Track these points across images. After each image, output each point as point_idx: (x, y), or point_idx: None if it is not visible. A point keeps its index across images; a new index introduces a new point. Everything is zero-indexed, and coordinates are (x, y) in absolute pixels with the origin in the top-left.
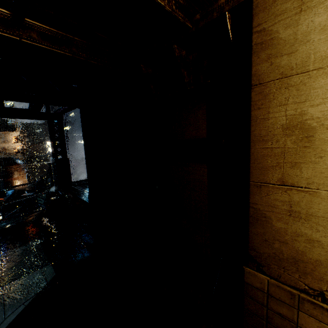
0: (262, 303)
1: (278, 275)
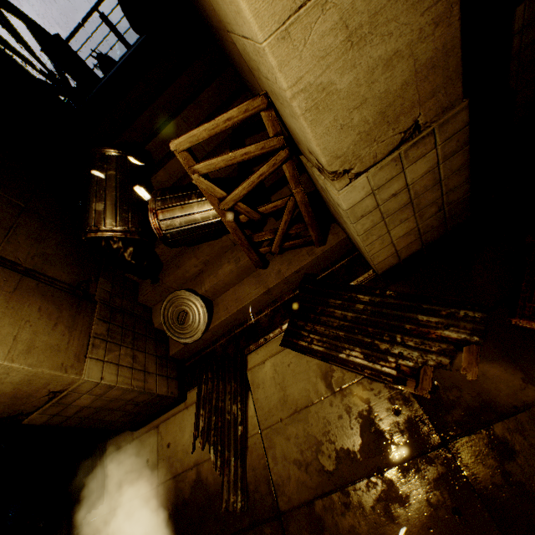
0: (67, 418)
1: (34, 406)
